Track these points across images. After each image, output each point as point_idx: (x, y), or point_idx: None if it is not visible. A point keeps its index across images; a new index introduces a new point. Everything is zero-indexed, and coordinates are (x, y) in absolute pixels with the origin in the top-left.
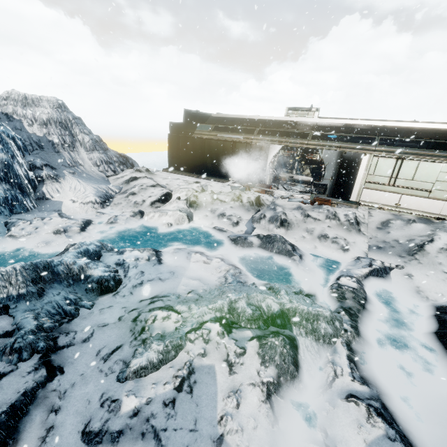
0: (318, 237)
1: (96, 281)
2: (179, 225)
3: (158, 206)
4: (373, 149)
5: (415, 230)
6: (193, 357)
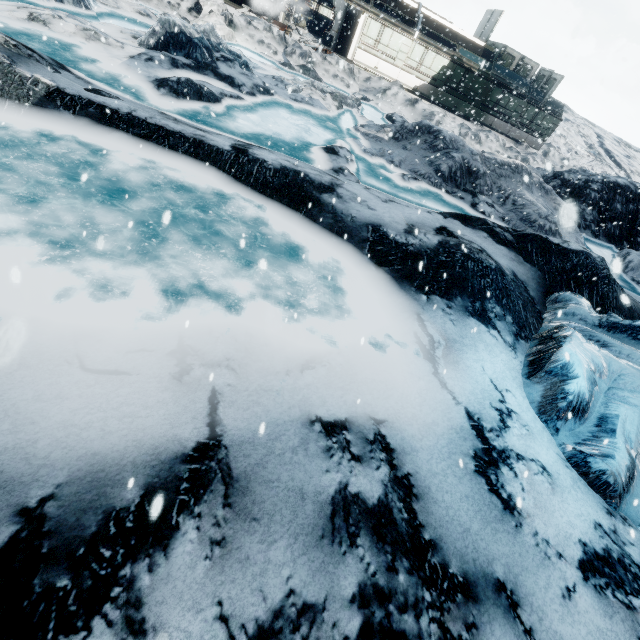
0: (333, 76)
1: (237, 56)
2: (230, 42)
3: (196, 16)
4: (369, 10)
5: (383, 84)
6: (309, 94)
